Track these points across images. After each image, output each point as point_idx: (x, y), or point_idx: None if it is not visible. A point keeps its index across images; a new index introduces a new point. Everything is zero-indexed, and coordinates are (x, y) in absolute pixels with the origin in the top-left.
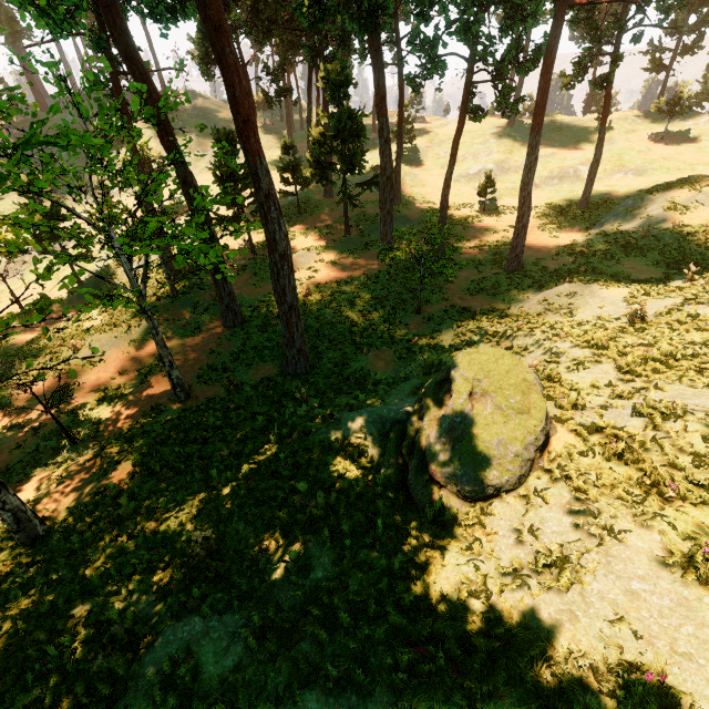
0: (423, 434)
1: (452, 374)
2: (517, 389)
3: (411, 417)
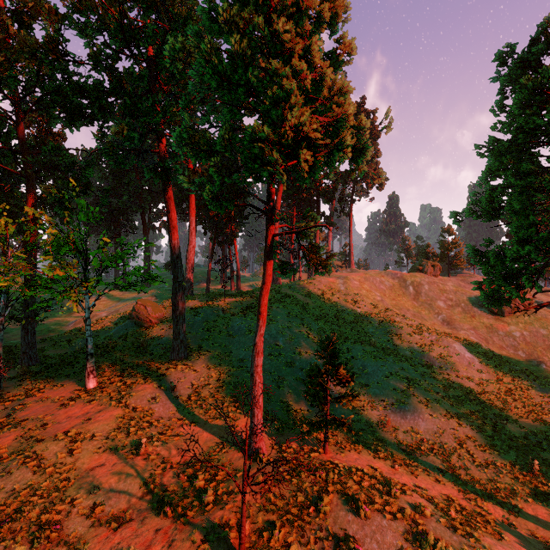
0: (146, 314)
1: (141, 303)
2: (151, 302)
3: (139, 315)
